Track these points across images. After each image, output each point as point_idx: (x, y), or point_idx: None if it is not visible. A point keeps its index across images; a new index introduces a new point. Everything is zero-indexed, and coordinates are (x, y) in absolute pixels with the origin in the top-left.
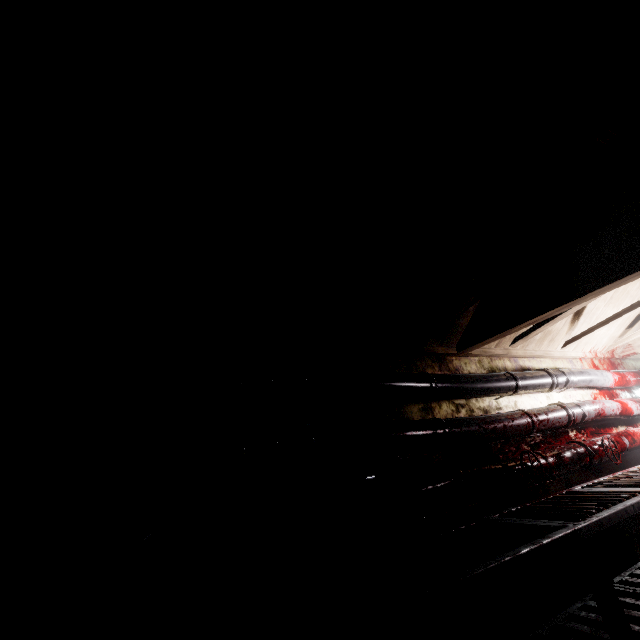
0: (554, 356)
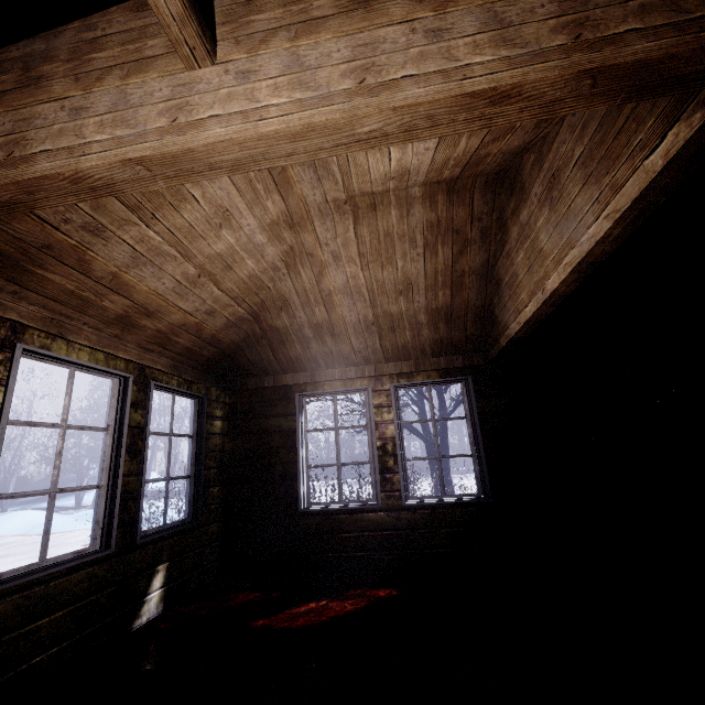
0: None
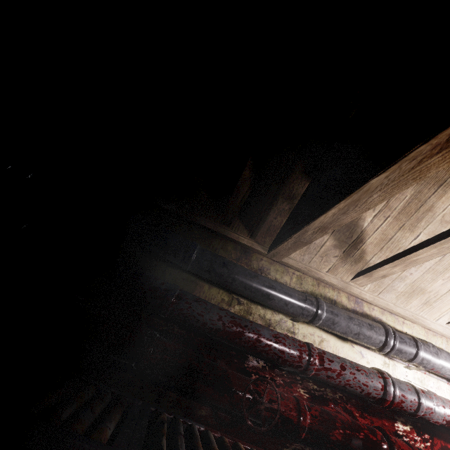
0: (431, 327)
